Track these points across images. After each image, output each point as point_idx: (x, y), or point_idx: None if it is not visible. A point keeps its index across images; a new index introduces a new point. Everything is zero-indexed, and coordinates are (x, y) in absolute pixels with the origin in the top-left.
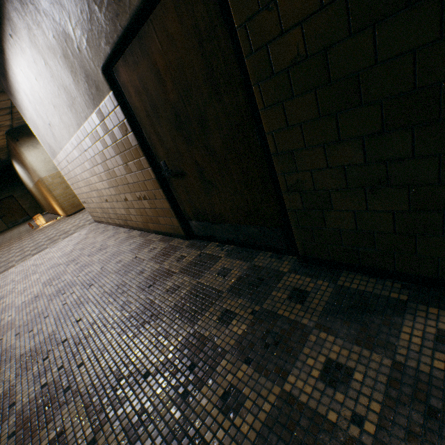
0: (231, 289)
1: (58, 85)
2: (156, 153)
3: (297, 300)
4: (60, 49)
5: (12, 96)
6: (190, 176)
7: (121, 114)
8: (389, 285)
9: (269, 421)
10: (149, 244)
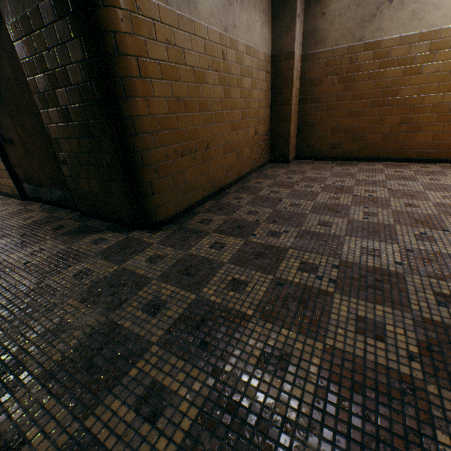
0: (23, 226)
1: None
2: None
3: (56, 230)
4: None
5: None
6: (18, 144)
7: None
8: (106, 224)
9: None
10: None
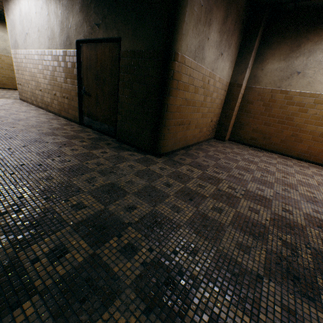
0: (88, 138)
1: (49, 26)
2: (83, 82)
3: (107, 144)
4: (61, 18)
5: (6, 1)
6: (93, 97)
7: (76, 60)
8: (132, 148)
9: (83, 153)
10: (58, 120)
